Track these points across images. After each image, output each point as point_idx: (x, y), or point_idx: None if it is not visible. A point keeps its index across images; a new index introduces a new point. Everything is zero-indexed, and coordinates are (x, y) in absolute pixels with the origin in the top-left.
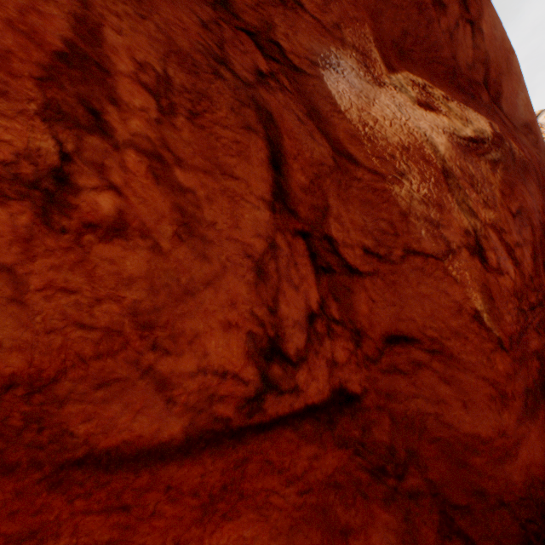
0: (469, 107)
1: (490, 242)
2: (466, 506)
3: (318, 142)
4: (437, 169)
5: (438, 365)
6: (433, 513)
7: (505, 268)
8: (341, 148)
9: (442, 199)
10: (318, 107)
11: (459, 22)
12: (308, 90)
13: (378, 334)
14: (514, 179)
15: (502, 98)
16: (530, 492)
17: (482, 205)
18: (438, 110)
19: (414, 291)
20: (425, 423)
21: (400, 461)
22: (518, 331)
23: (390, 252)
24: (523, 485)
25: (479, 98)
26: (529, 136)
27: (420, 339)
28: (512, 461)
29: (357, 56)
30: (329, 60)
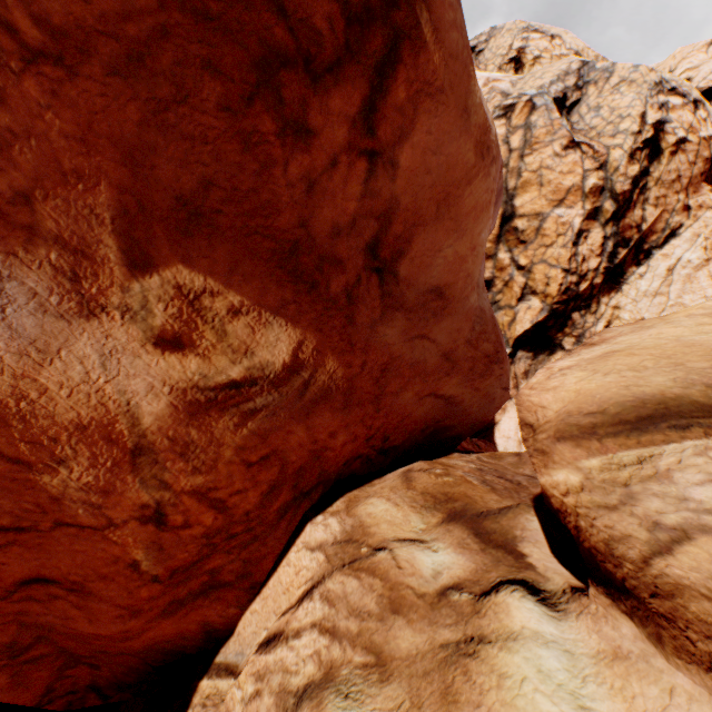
0: (282, 316)
1: (182, 506)
2: (92, 655)
3: None
4: (125, 448)
5: (75, 598)
6: (58, 661)
7: (199, 521)
8: None
9: (116, 483)
10: None
11: (342, 157)
12: None
13: (11, 582)
14: (286, 420)
15: (407, 258)
16: (152, 647)
17: (190, 473)
18: (194, 345)
19: (68, 548)
20: (55, 626)
21: (24, 646)
22: (195, 560)
23: (38, 524)
24: (145, 646)
25: (326, 287)
26: (434, 303)
27: (63, 581)
28: (134, 640)
29: (62, 258)
30: None
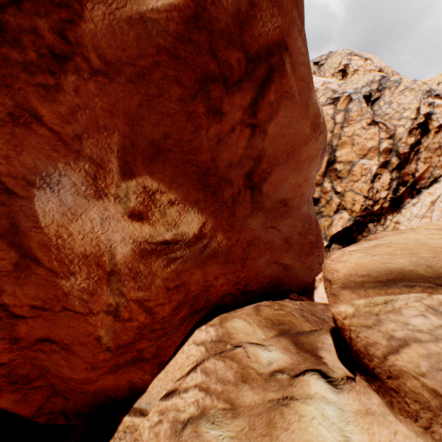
0: (196, 208)
1: (129, 308)
2: (66, 391)
3: (2, 258)
4: (105, 270)
5: (64, 353)
6: (48, 391)
7: (137, 318)
8: (31, 253)
9: (97, 289)
10: (20, 223)
11: (238, 127)
12: (15, 210)
13: (34, 338)
14: (192, 266)
15: (268, 182)
16: (100, 391)
17: (136, 289)
18: (148, 219)
19: (66, 323)
20: (51, 369)
21: (32, 378)
22: (131, 342)
23: (54, 307)
24: (96, 390)
25: (221, 194)
26: (281, 208)
27: (60, 342)
28: (91, 385)
29: (90, 167)
30: (50, 178)
